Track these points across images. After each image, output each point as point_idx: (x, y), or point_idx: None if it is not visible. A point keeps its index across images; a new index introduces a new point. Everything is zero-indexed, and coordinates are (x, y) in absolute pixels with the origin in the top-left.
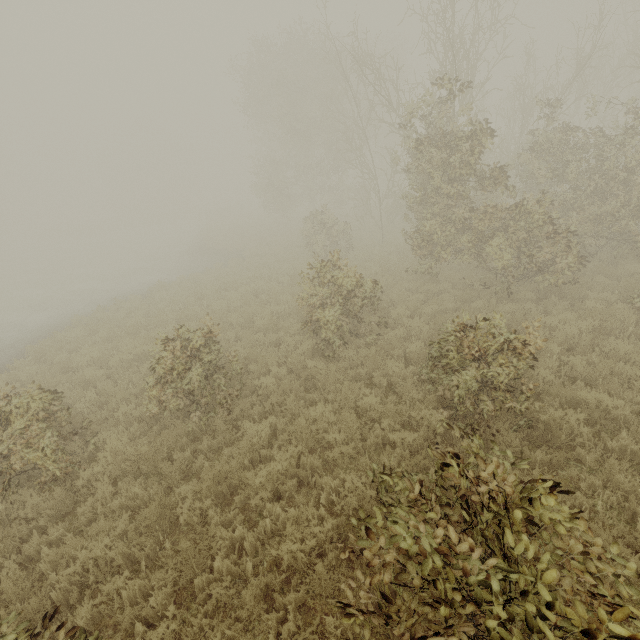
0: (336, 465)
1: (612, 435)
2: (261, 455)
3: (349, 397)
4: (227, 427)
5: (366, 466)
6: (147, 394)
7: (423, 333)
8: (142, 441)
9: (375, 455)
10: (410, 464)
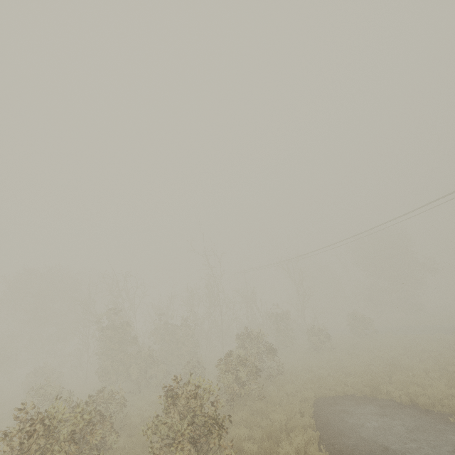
0: None
1: None
2: None
3: None
4: None
5: None
6: None
7: None
8: None
9: None
10: None
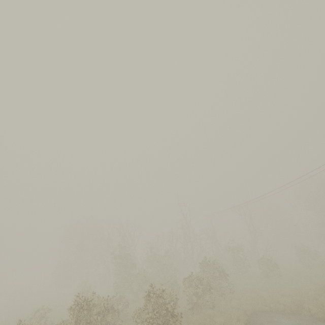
0: None
1: None
2: None
3: None
4: None
5: None
6: None
7: None
8: None
9: None
10: None
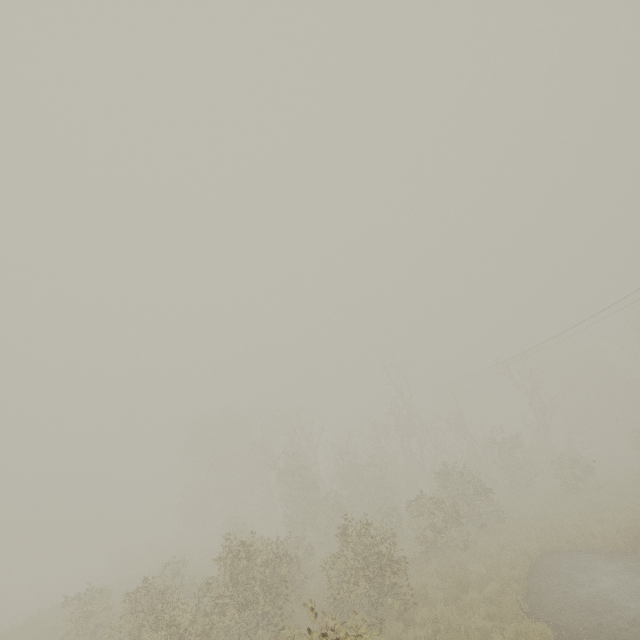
0: None
1: None
2: None
3: None
4: None
5: None
6: None
7: None
8: None
9: None
10: None
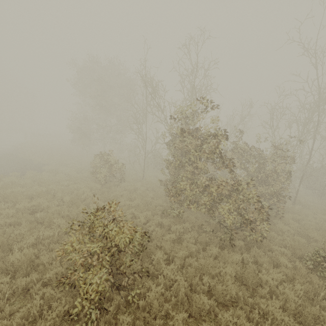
0: None
1: None
2: None
3: None
4: None
5: None
6: None
7: (181, 290)
8: None
9: None
10: None
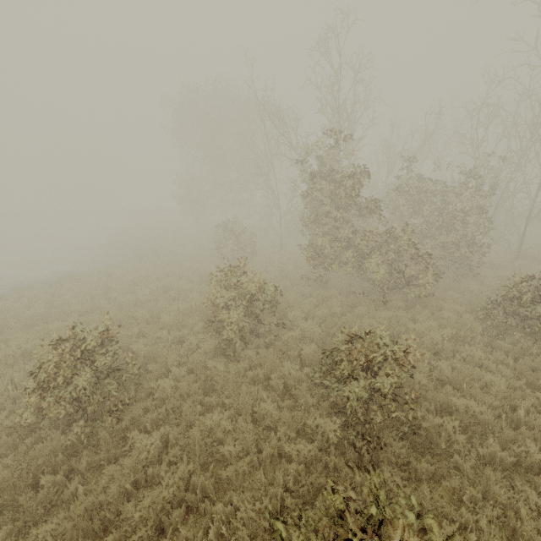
0: (229, 483)
1: (480, 439)
2: (147, 474)
3: (247, 401)
4: (113, 440)
5: (261, 483)
6: (24, 400)
7: (316, 335)
8: (6, 460)
9: (270, 469)
10: (305, 479)
